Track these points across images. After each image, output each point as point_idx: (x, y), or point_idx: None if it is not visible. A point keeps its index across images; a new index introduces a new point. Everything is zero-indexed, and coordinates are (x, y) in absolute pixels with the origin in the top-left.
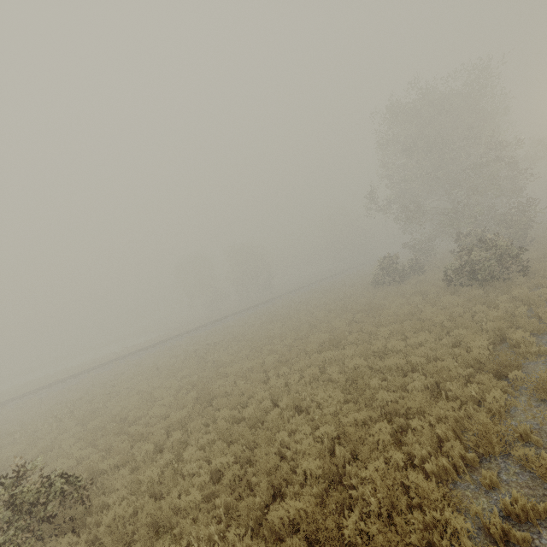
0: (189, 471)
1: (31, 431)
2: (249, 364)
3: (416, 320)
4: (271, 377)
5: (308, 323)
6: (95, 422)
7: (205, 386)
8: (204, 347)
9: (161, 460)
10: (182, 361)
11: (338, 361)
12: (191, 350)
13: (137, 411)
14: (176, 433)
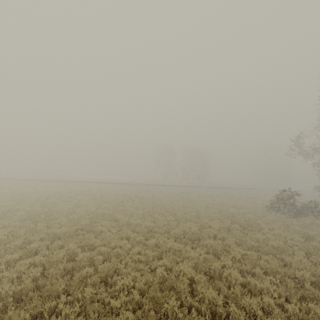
0: (4, 277)
1: (28, 198)
2: (133, 220)
3: (281, 259)
4: (132, 238)
5: (197, 212)
6: (41, 209)
7: (93, 220)
8: (134, 196)
9: (10, 255)
10: (113, 198)
11: (180, 255)
12: (128, 195)
13: (56, 214)
14: (36, 242)
